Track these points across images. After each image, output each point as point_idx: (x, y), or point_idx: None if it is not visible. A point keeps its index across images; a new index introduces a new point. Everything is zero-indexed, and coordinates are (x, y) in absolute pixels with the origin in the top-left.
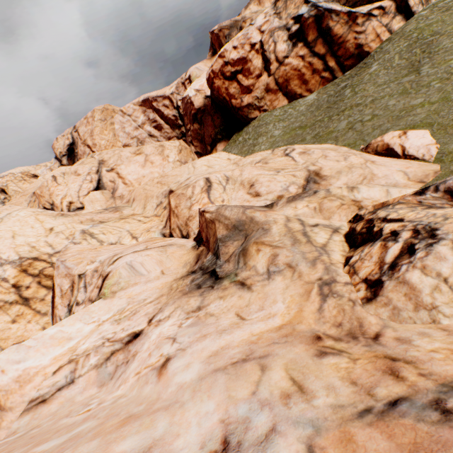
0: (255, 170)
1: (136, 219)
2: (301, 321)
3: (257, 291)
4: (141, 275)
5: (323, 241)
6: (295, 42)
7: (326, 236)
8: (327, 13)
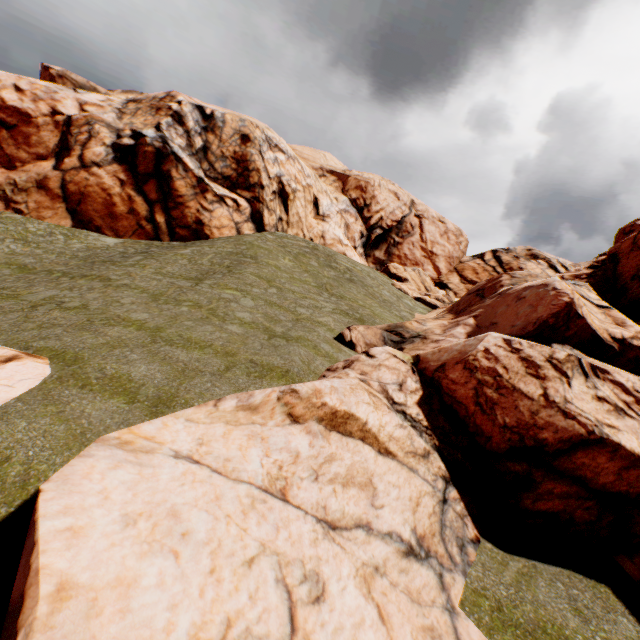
0: None
1: None
2: None
3: None
4: None
5: None
6: (122, 157)
7: None
8: (175, 158)
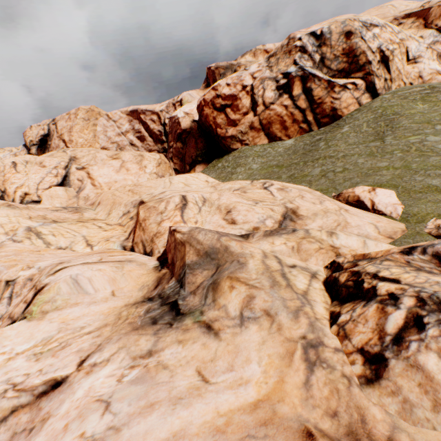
0: (234, 197)
1: (97, 224)
2: (283, 399)
3: (226, 341)
4: (86, 294)
5: (303, 287)
6: (281, 93)
7: (305, 280)
8: (311, 76)
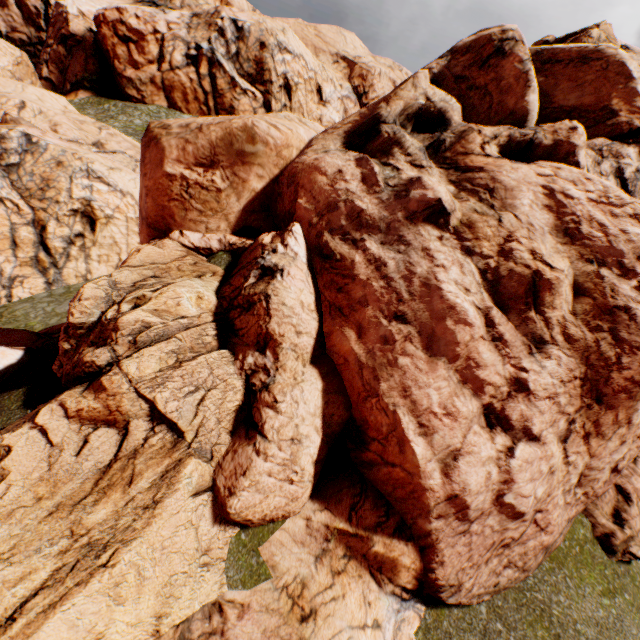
0: (67, 121)
1: None
2: None
3: None
4: None
5: None
6: (190, 63)
7: None
8: (218, 65)
